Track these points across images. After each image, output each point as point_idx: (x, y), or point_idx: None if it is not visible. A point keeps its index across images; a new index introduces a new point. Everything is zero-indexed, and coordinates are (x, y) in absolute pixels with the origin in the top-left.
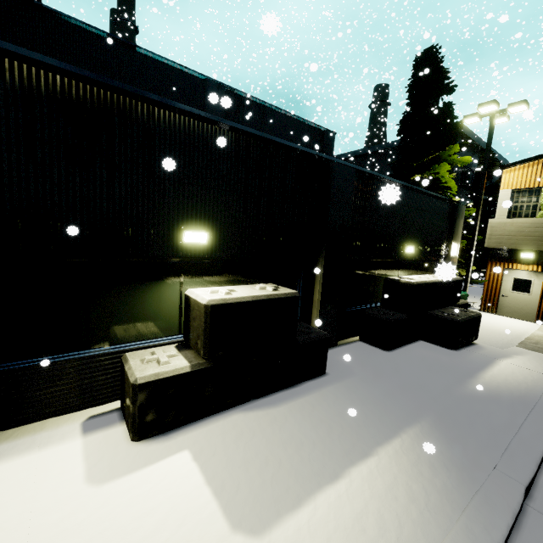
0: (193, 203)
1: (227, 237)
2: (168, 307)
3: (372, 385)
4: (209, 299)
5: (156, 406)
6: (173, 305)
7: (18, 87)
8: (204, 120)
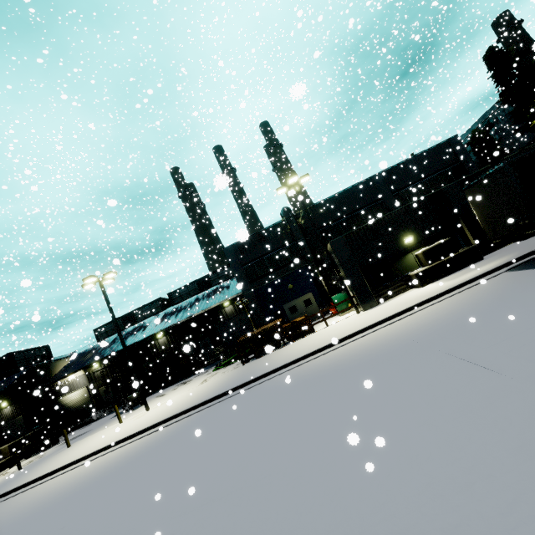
0: (403, 232)
1: (418, 235)
2: (412, 261)
3: (503, 253)
4: (421, 251)
5: (422, 278)
6: (413, 260)
7: (362, 232)
8: (394, 212)
